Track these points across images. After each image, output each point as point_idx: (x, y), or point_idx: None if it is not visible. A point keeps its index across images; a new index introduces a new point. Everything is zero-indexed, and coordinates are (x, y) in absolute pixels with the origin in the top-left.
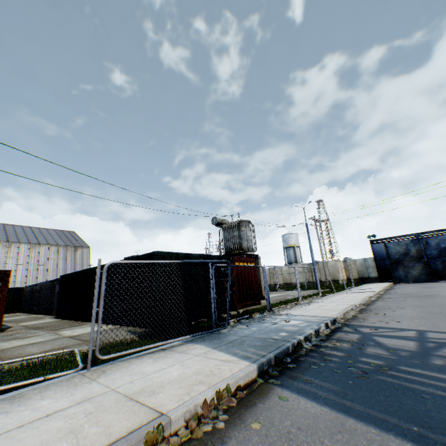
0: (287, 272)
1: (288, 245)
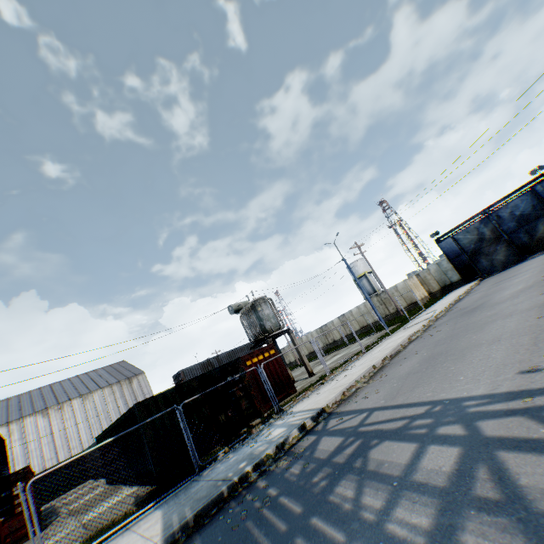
0: (359, 314)
1: (357, 276)
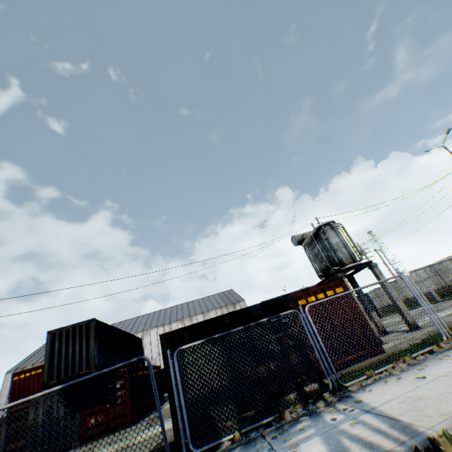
0: None
1: None
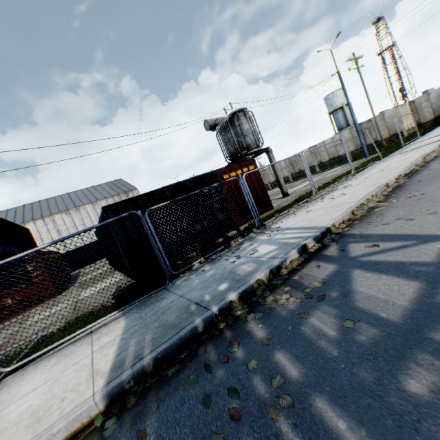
0: (331, 145)
1: (333, 109)
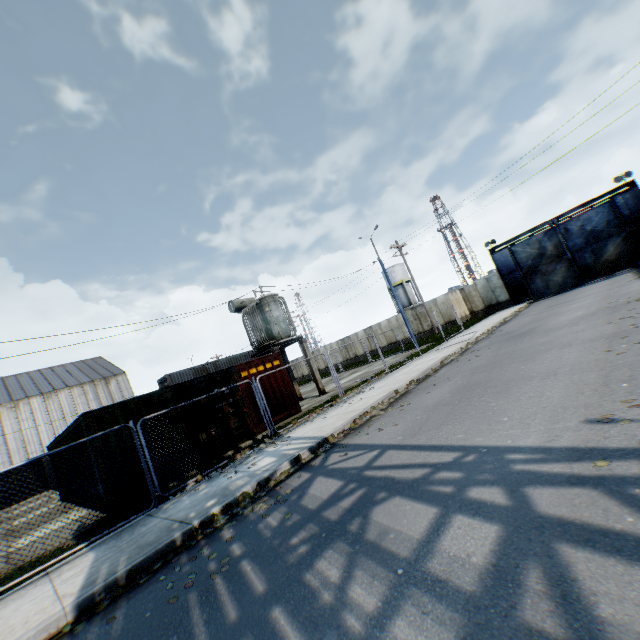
0: (388, 328)
1: (393, 284)
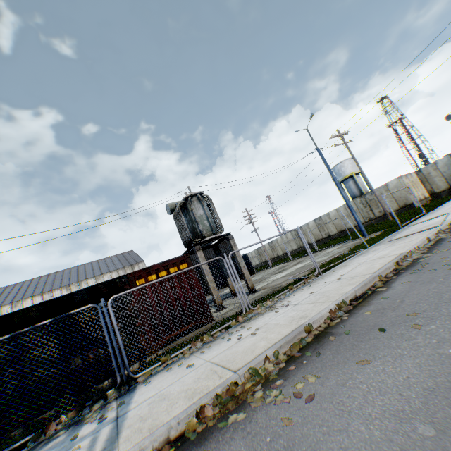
0: (337, 217)
1: (343, 178)
